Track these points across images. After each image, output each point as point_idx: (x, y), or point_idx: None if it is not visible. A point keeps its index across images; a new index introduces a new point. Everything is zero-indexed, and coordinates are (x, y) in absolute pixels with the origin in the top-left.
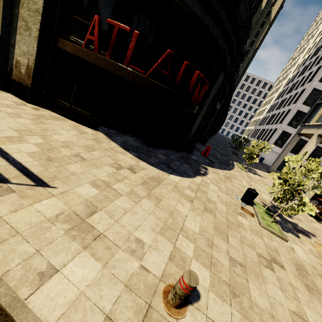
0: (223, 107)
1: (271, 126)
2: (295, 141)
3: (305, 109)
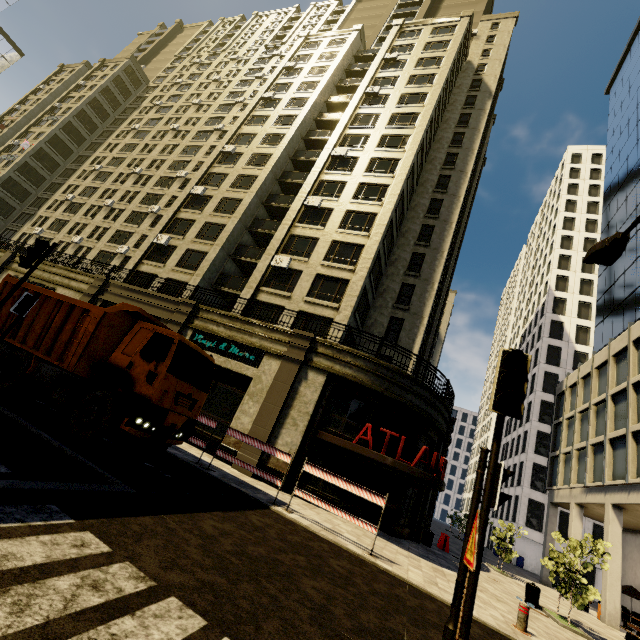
0: None
1: (507, 490)
2: (553, 517)
3: (542, 461)
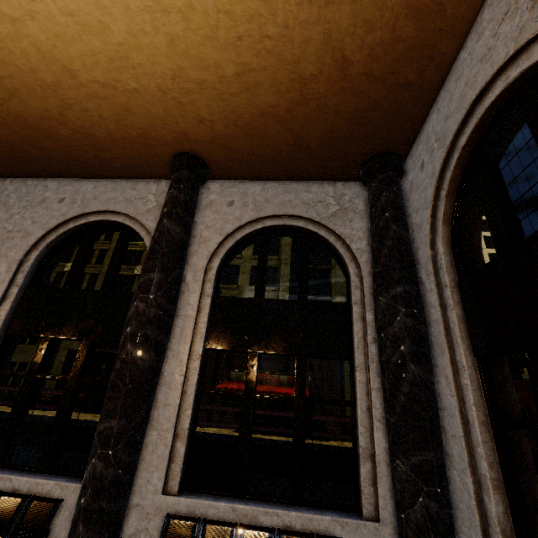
0: None
1: None
2: None
3: None
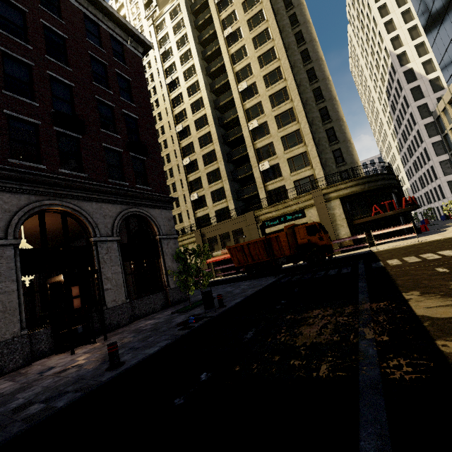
0: None
1: (430, 185)
2: None
3: (443, 158)
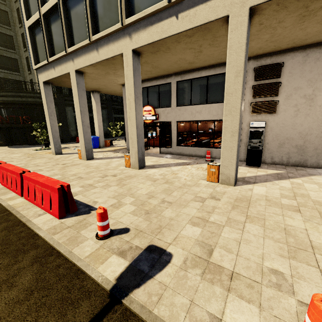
0: (108, 113)
1: None
2: None
3: None
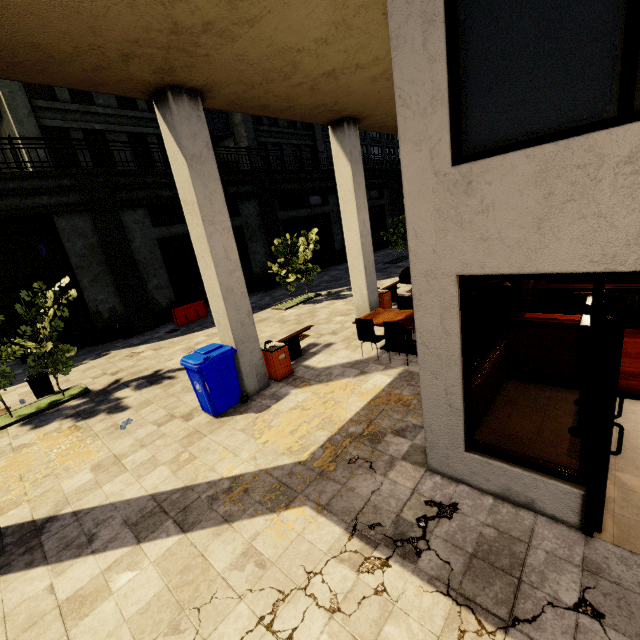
0: (263, 210)
1: None
2: None
3: None
